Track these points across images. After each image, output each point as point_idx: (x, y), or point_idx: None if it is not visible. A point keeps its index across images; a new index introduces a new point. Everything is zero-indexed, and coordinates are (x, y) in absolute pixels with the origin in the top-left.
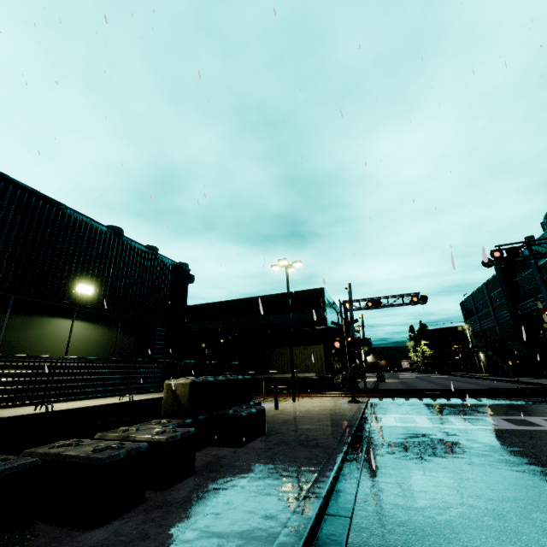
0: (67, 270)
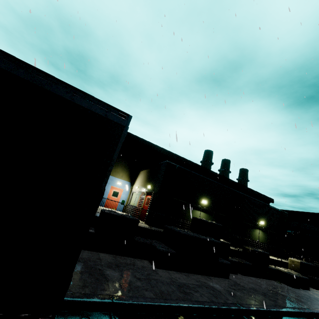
0: (257, 217)
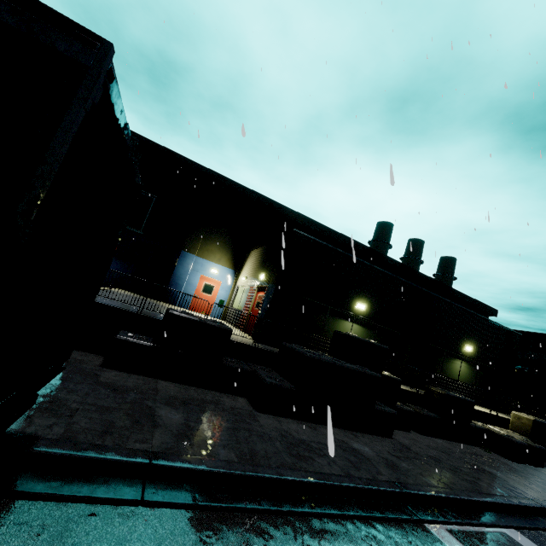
0: (461, 338)
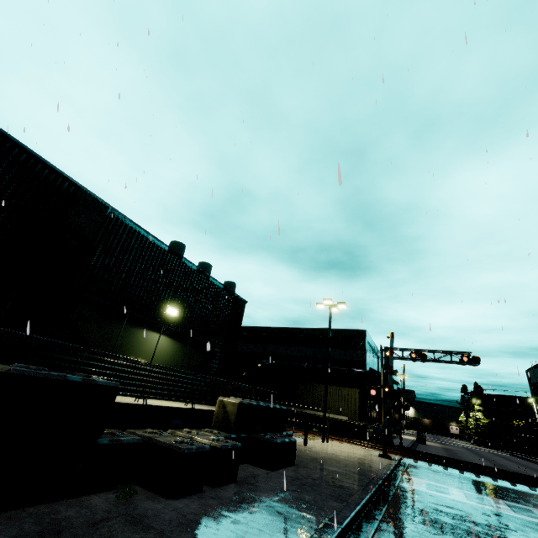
0: (163, 295)
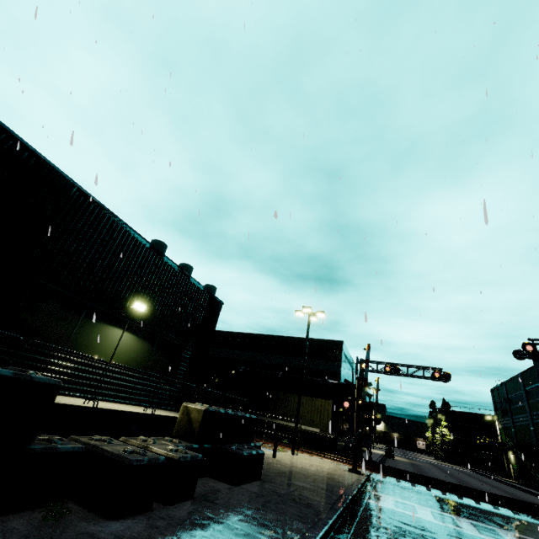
0: (130, 288)
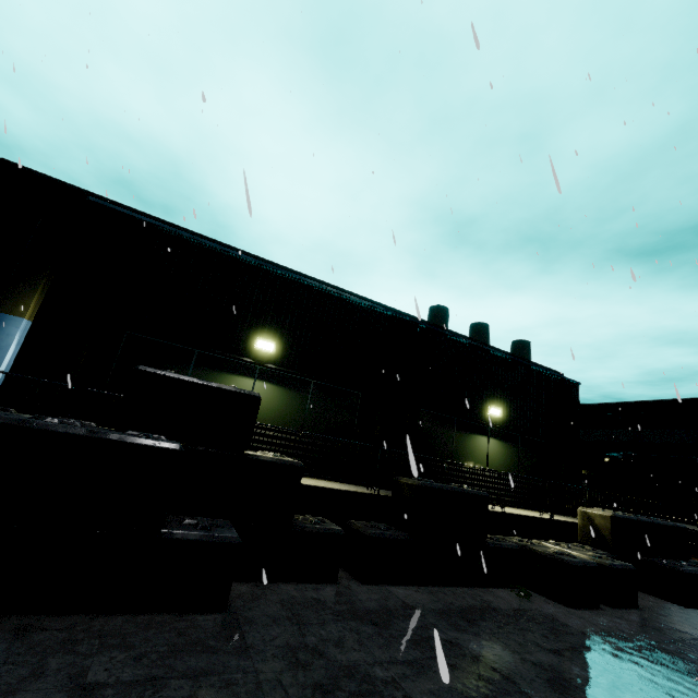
0: (481, 396)
